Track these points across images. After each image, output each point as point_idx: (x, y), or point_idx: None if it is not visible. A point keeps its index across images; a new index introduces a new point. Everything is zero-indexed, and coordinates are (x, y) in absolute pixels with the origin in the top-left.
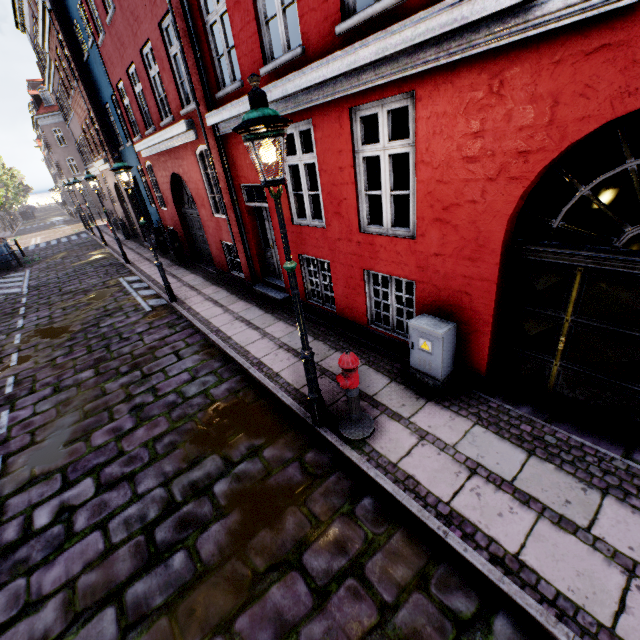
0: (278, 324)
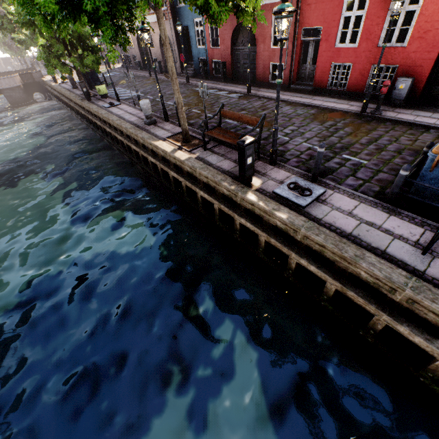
0: (316, 97)
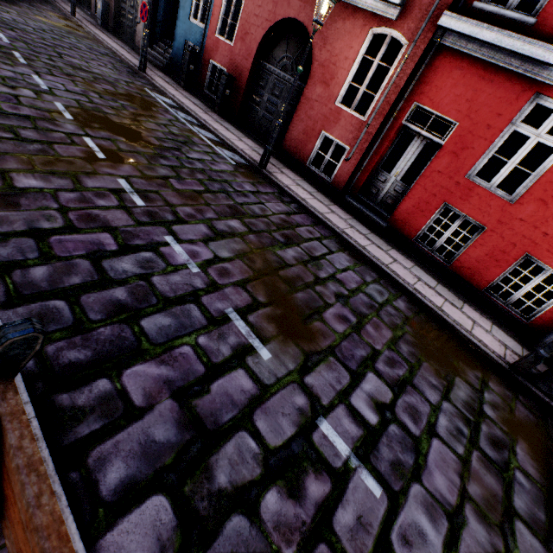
0: (395, 252)
